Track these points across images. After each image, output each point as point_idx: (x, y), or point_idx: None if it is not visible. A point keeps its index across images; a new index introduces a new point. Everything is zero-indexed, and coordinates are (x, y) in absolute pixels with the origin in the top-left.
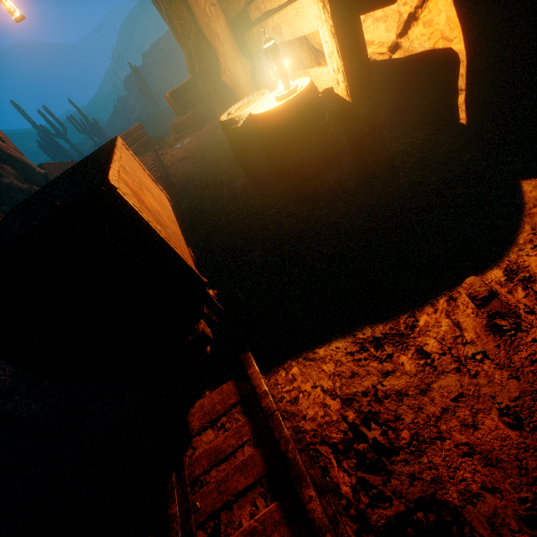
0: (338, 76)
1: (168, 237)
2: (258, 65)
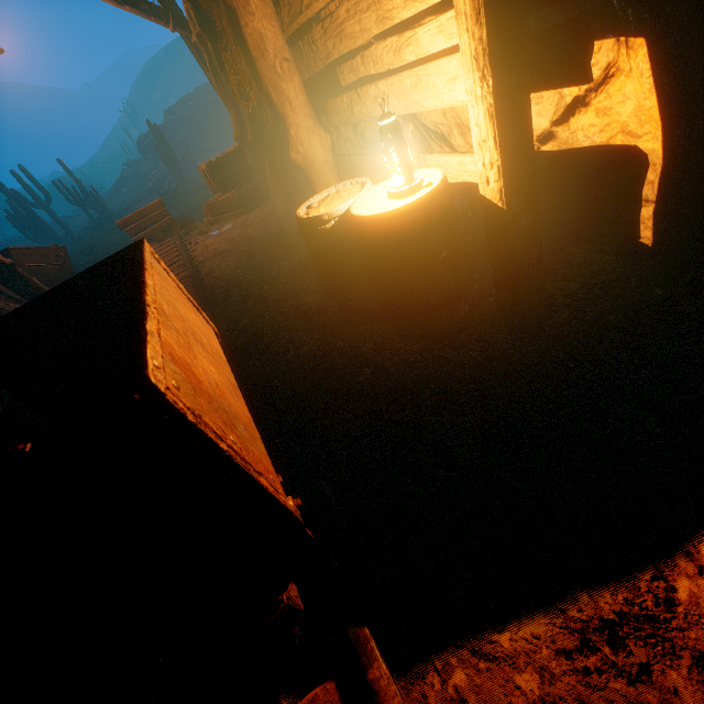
0: (489, 173)
1: (245, 451)
2: (337, 140)
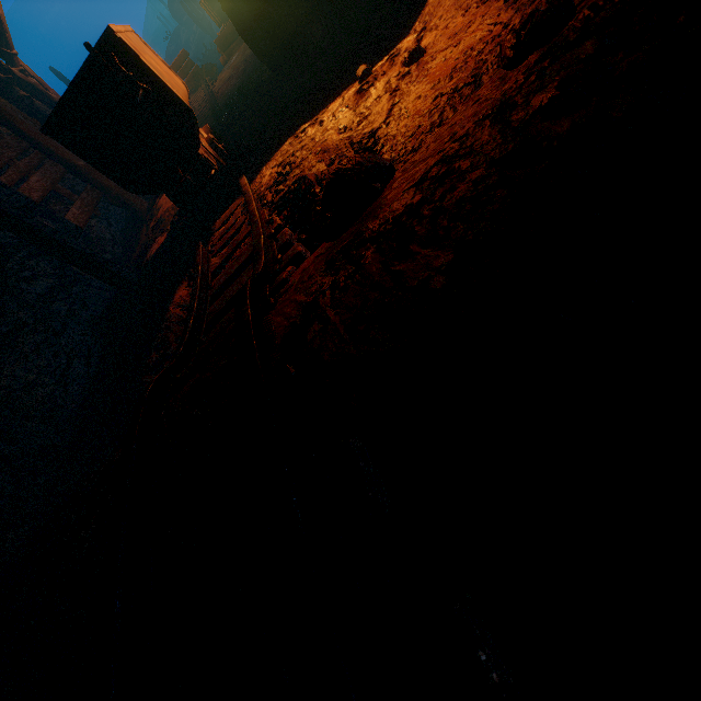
0: None
1: (160, 75)
2: None
